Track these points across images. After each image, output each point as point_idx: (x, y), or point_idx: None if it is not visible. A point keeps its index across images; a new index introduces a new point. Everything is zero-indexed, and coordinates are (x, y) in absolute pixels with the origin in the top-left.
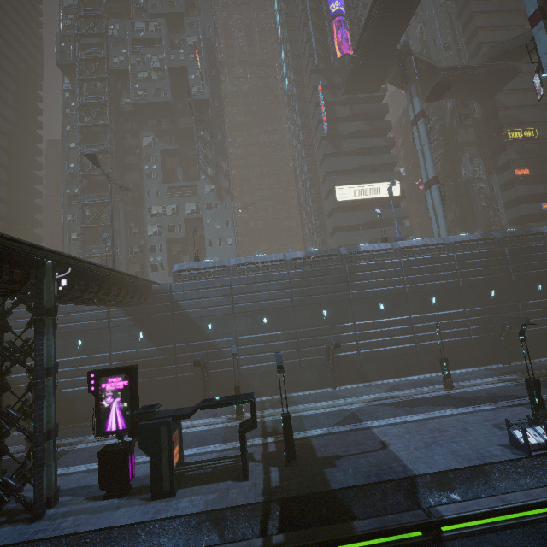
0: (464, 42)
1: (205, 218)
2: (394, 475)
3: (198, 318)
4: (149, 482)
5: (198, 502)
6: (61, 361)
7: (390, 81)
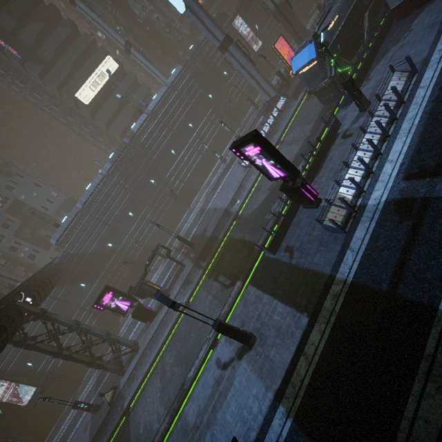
0: None
1: (18, 197)
2: (221, 215)
3: (99, 248)
4: (159, 305)
5: (178, 286)
6: (62, 337)
7: None
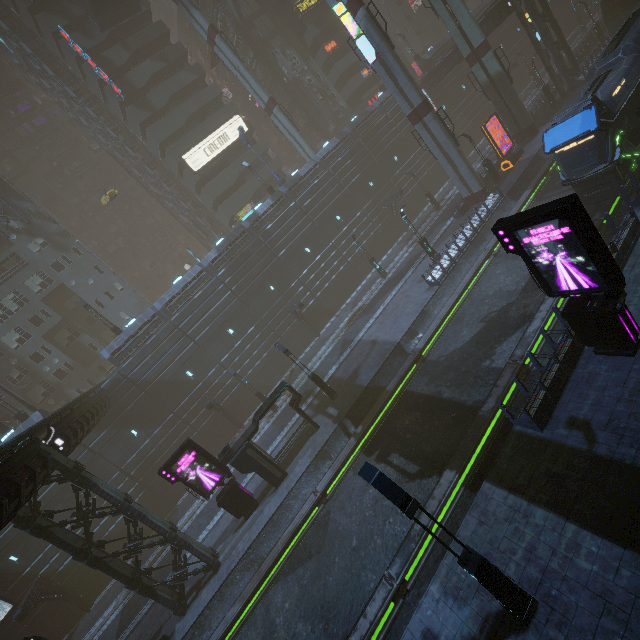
0: None
1: (66, 282)
2: (389, 352)
3: (173, 376)
4: (263, 488)
5: (305, 461)
6: None
7: None
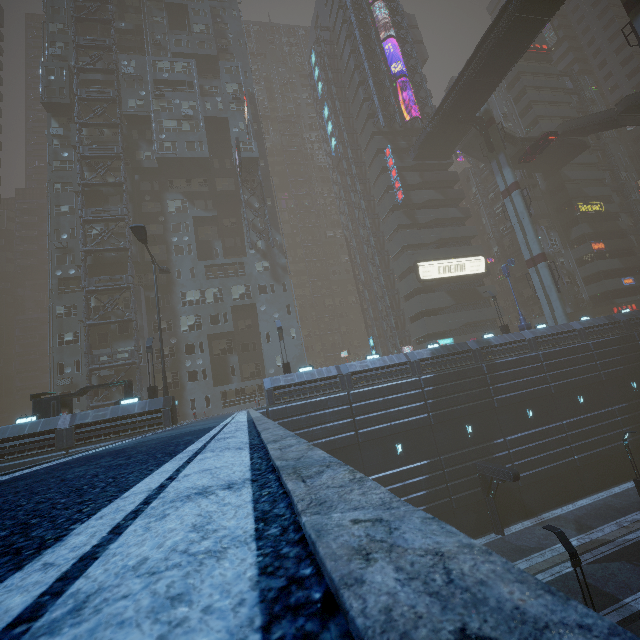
0: (517, 114)
1: (259, 304)
2: None
3: None
4: None
5: None
6: None
7: (461, 148)
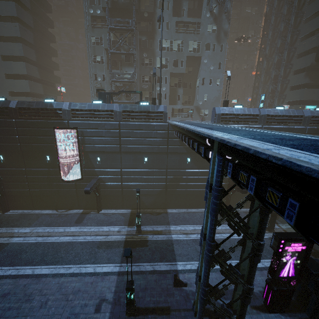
0: None
1: (203, 58)
2: None
3: None
4: None
5: None
6: (133, 171)
7: None
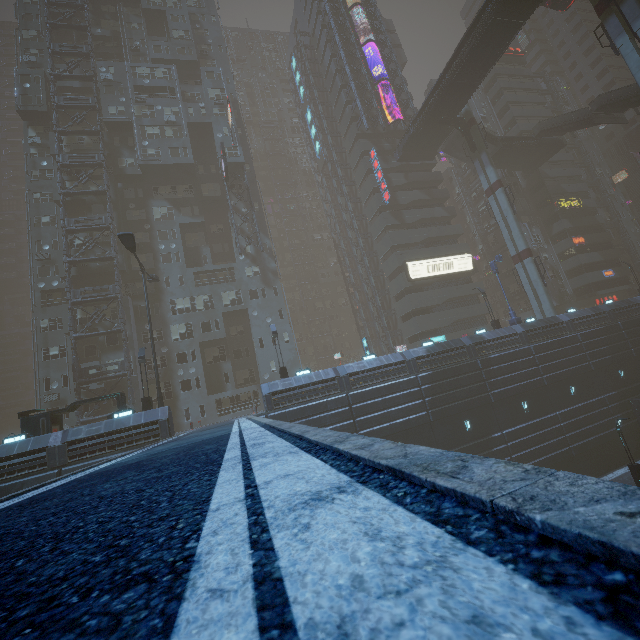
0: (495, 115)
1: (250, 310)
2: None
3: None
4: None
5: None
6: None
7: (443, 149)
